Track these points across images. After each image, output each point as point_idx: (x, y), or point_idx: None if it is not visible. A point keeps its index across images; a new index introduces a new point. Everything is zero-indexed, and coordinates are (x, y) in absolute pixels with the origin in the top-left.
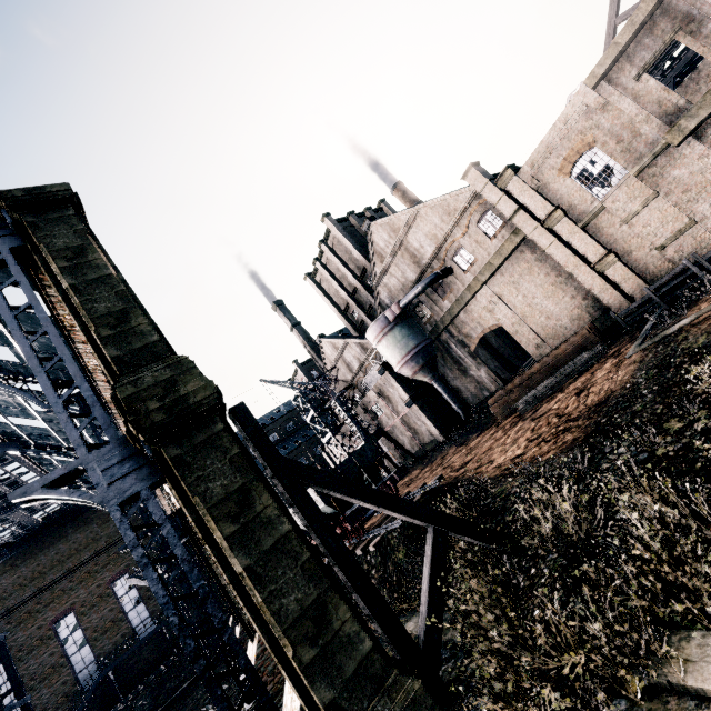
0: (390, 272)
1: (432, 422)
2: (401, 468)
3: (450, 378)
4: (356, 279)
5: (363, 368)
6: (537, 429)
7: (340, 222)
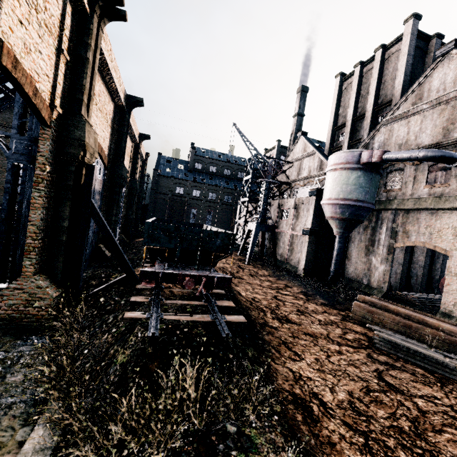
0: (409, 120)
1: (306, 258)
2: (227, 278)
3: (353, 245)
4: (373, 106)
5: (307, 180)
6: (373, 398)
7: (419, 37)
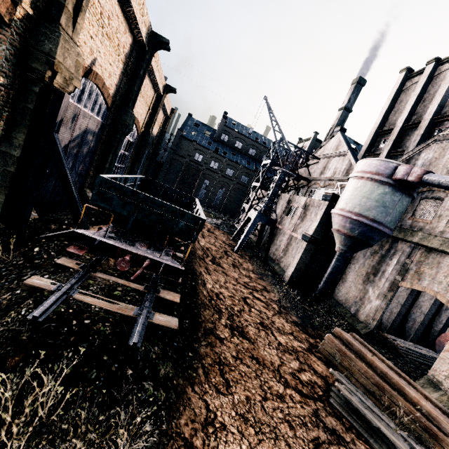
0: None
1: (297, 266)
2: (178, 269)
3: (354, 267)
4: (433, 115)
5: (328, 182)
6: None
7: None
